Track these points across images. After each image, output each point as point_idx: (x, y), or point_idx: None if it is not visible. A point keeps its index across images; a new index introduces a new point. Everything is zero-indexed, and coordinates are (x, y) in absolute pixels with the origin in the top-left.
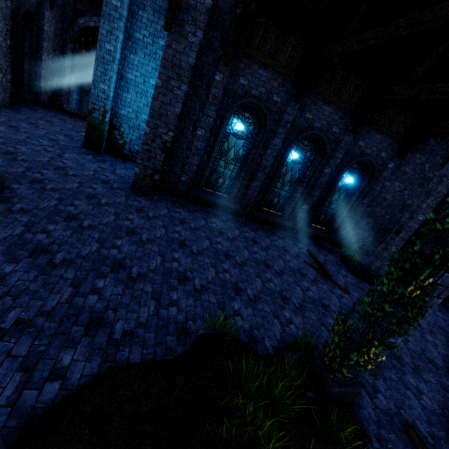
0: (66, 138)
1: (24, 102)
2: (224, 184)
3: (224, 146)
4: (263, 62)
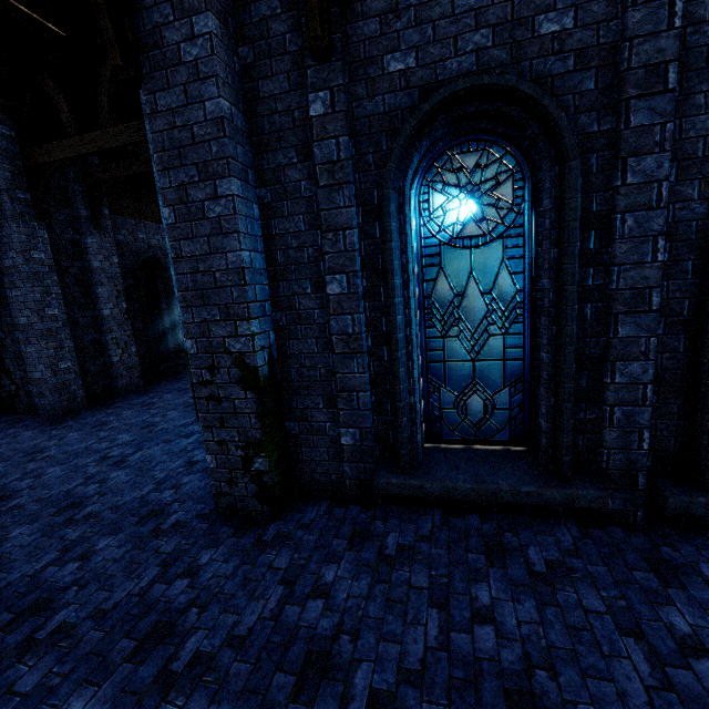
0: (183, 412)
1: (175, 373)
2: (496, 412)
3: (439, 293)
4: None
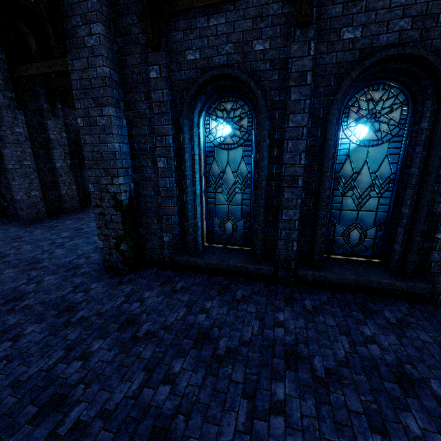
0: None
1: None
2: (238, 230)
3: (213, 171)
4: (208, 3)
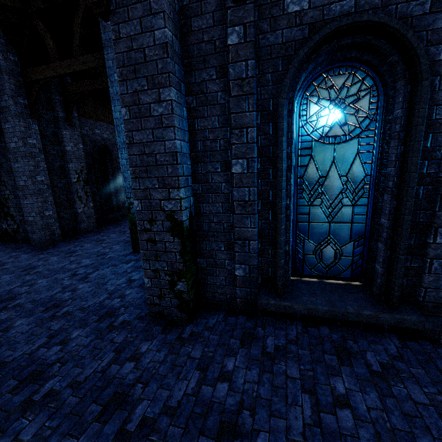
0: (123, 246)
1: (116, 221)
2: (342, 258)
3: (309, 175)
4: None
